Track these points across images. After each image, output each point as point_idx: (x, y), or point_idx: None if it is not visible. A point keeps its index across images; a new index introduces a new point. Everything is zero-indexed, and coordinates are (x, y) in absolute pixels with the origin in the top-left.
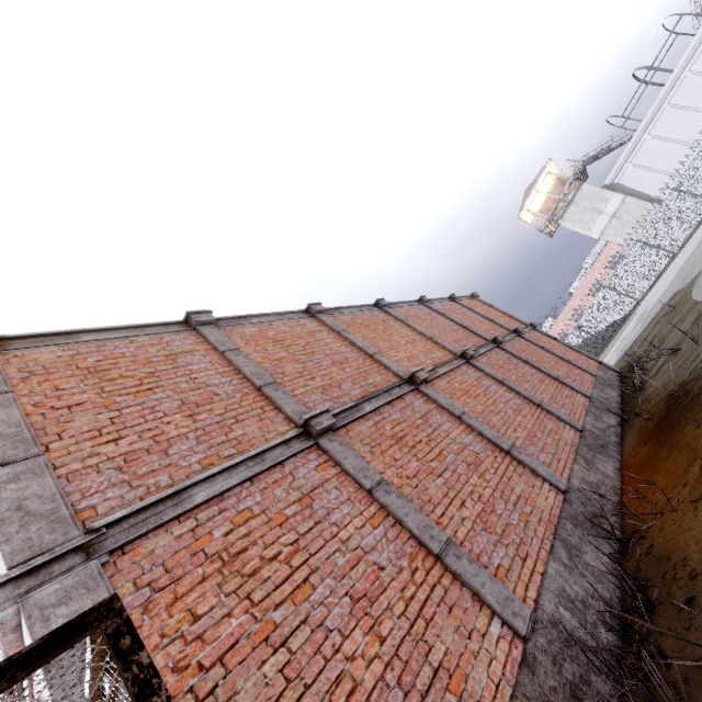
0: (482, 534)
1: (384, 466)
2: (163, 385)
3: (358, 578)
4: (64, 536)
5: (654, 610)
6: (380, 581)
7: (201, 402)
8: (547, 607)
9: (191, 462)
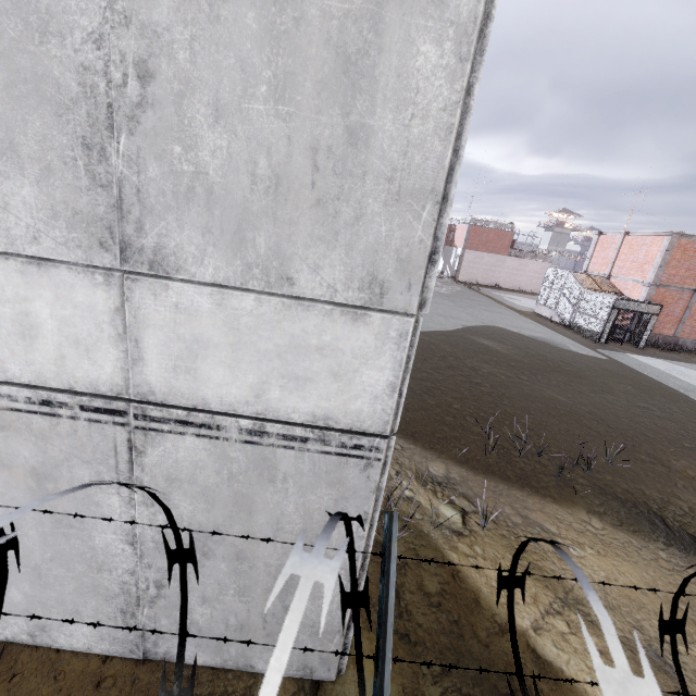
0: (689, 327)
1: (695, 306)
2: (690, 261)
3: (670, 313)
4: (657, 282)
5: (689, 353)
6: (671, 316)
7: (690, 269)
8: (680, 339)
9: (675, 281)
